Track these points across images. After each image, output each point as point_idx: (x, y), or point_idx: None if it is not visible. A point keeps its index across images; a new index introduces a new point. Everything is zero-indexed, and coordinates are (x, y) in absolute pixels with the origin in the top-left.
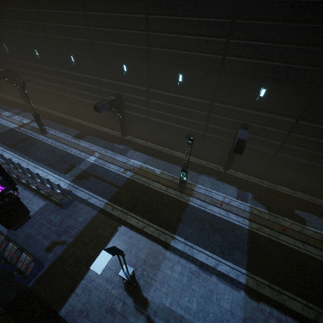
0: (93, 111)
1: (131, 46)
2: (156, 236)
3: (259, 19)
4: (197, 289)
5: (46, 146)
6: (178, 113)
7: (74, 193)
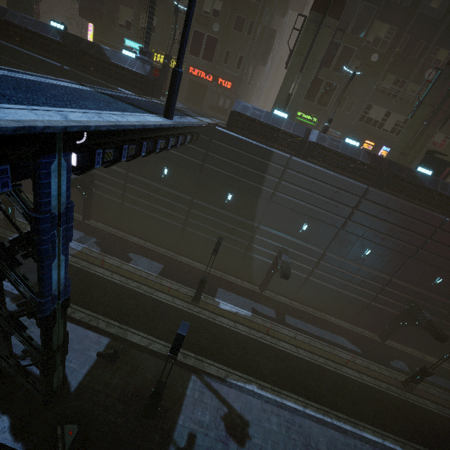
0: None
1: None
2: None
3: None
4: None
5: None
6: None
7: None
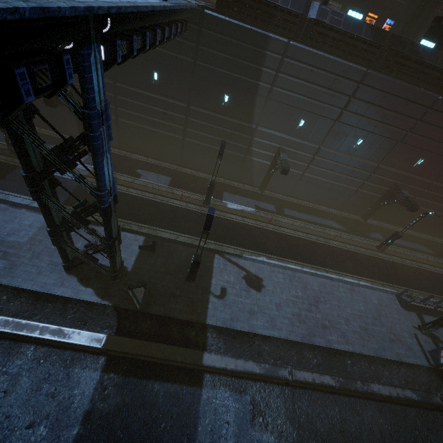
0: None
1: None
2: None
3: None
4: (0, 217)
5: None
6: None
7: None
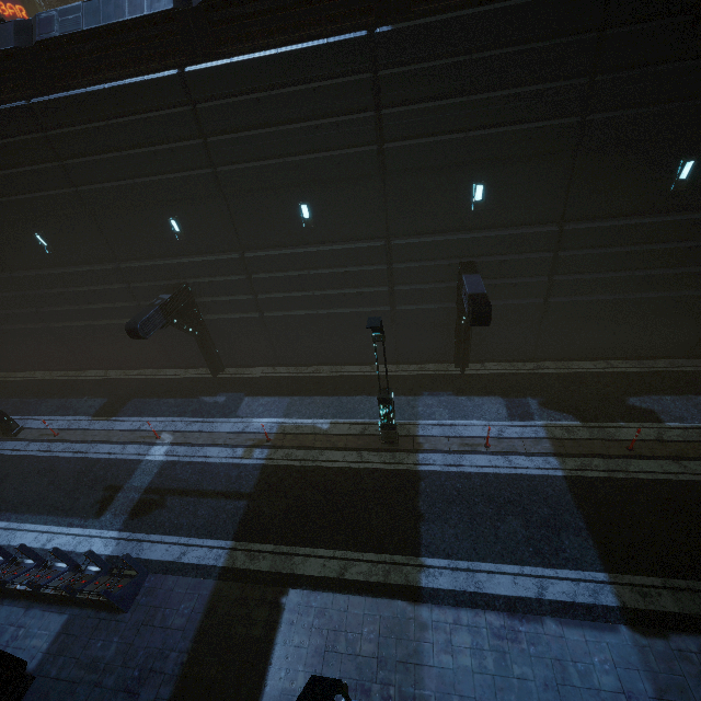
0: (126, 342)
1: (175, 177)
2: (380, 580)
3: (422, 60)
4: (527, 672)
5: (26, 463)
6: (323, 284)
7: (138, 557)
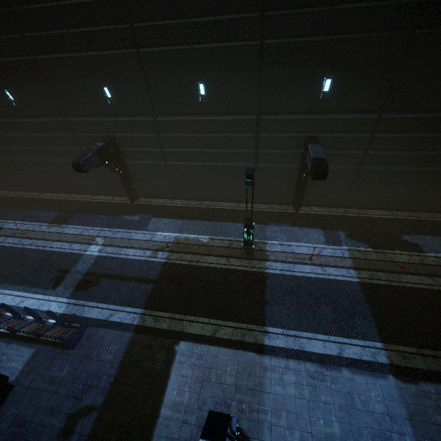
0: (71, 175)
1: (109, 53)
2: (238, 339)
3: None
4: (329, 400)
5: (5, 251)
6: (210, 144)
7: (81, 315)
